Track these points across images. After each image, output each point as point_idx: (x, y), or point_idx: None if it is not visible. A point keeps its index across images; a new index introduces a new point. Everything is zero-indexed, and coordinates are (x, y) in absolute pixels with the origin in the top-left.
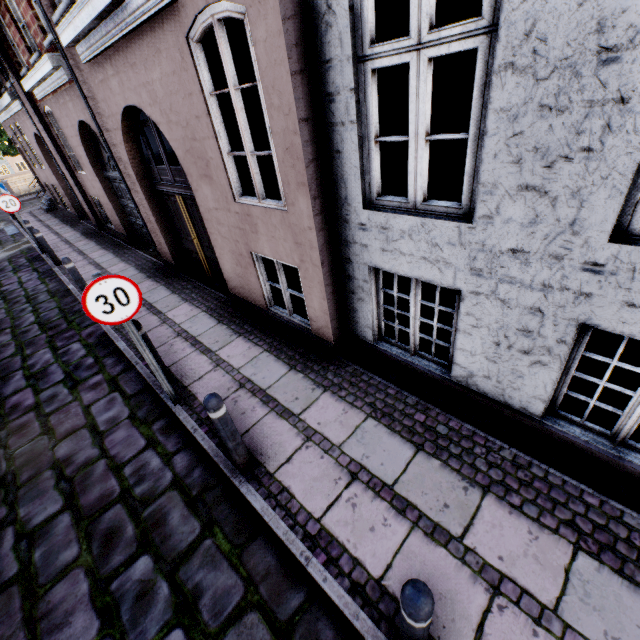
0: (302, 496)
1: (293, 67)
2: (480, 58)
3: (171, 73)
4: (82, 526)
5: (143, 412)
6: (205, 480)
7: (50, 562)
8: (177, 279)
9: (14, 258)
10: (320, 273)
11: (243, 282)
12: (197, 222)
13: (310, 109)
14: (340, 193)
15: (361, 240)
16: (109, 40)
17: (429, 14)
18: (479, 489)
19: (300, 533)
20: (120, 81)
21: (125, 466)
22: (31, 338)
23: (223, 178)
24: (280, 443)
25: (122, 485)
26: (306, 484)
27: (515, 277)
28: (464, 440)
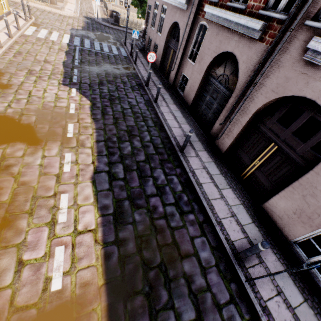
0: None
1: None
2: None
3: None
4: None
5: (223, 267)
6: None
7: None
8: (221, 162)
9: (129, 77)
10: None
11: (286, 218)
12: (272, 162)
13: None
14: None
15: None
16: None
17: None
18: None
19: None
20: None
21: (222, 308)
22: (151, 154)
23: None
24: None
25: None
26: None
27: None
28: None
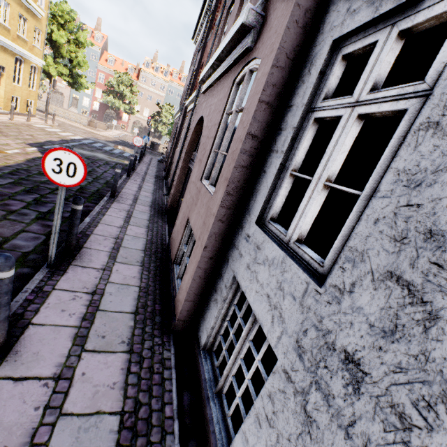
0: None
1: (263, 97)
2: (406, 119)
3: (220, 99)
4: None
5: (34, 257)
6: None
7: None
8: (160, 217)
9: (120, 164)
10: (200, 253)
11: (176, 236)
12: None
13: (261, 131)
14: (250, 203)
15: (241, 248)
16: (212, 81)
17: (375, 78)
18: None
19: None
20: (206, 103)
21: None
22: (68, 189)
23: (204, 163)
24: (40, 358)
25: None
26: None
27: (335, 395)
28: None
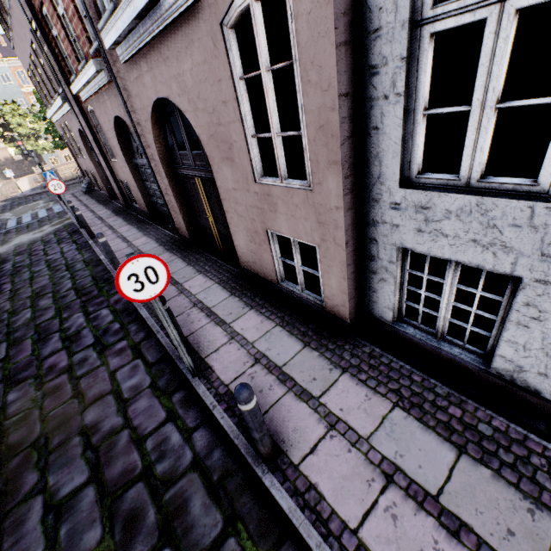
0: (332, 498)
1: (338, 38)
2: None
3: (202, 62)
4: (105, 503)
5: (163, 382)
6: (225, 464)
7: (74, 543)
8: (192, 252)
9: (58, 231)
10: (343, 253)
11: (255, 257)
12: (213, 201)
13: (350, 83)
14: (372, 171)
15: (392, 220)
16: (146, 38)
17: None
18: (549, 514)
19: (335, 547)
20: (153, 76)
21: (147, 439)
22: (68, 302)
23: (245, 160)
24: (302, 429)
25: (144, 460)
26: (335, 483)
27: None
28: (515, 445)
